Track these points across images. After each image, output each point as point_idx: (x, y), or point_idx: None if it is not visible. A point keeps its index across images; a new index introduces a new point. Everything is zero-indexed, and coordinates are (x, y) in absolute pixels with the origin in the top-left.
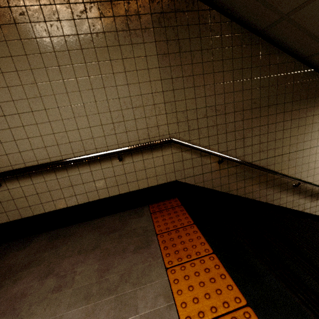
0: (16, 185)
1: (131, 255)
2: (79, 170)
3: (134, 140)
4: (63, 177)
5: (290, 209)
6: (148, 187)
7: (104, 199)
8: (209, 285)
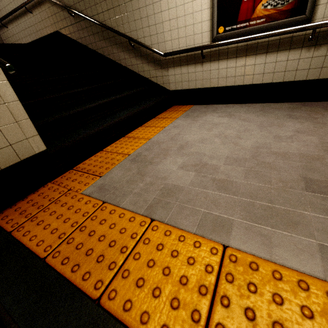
0: (10, 27)
1: None
2: (22, 20)
3: None
4: (19, 24)
5: (137, 73)
6: (48, 34)
7: (36, 40)
8: None
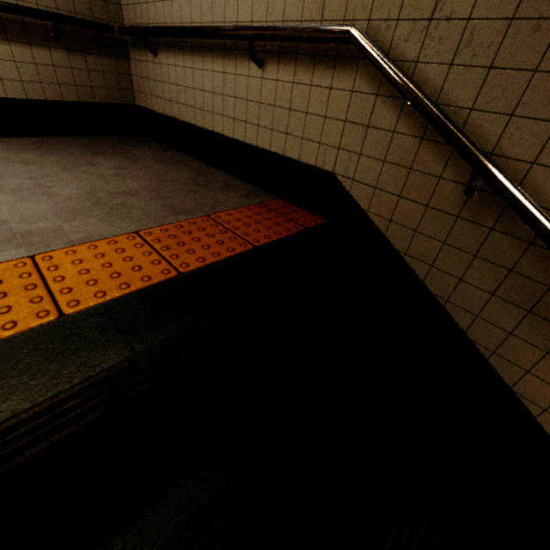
0: (165, 59)
1: (156, 204)
2: (213, 63)
3: (293, 19)
4: (198, 68)
5: None
6: (283, 155)
7: (227, 138)
8: (104, 273)
